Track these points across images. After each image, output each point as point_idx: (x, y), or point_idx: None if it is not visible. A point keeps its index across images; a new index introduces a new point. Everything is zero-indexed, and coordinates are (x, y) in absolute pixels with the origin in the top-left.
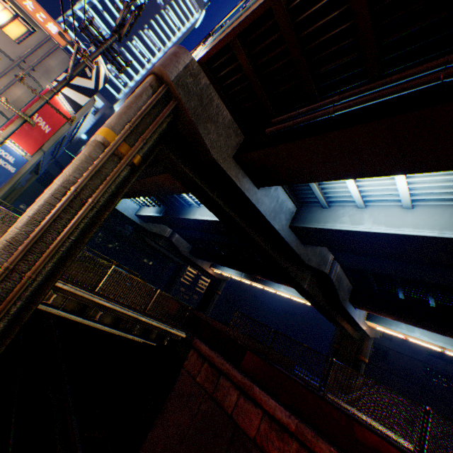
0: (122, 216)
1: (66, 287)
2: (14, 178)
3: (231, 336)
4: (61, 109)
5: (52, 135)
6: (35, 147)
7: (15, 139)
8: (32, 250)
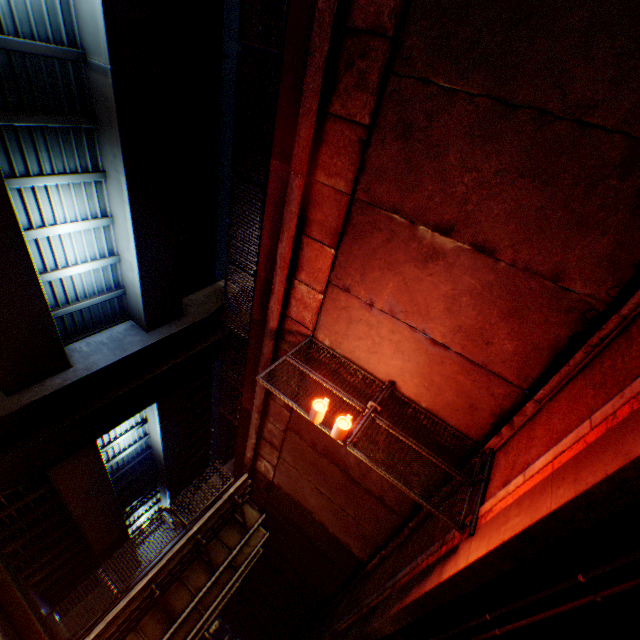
0: None
1: (95, 633)
2: None
3: None
4: None
5: None
6: None
7: None
8: None
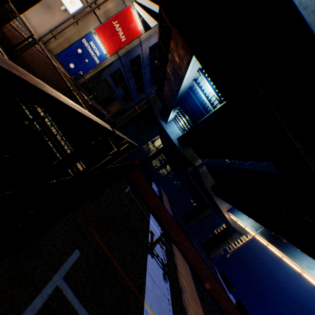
0: (168, 139)
1: None
2: (97, 68)
3: (197, 268)
4: (135, 26)
5: (126, 45)
6: (113, 50)
7: (102, 40)
8: None
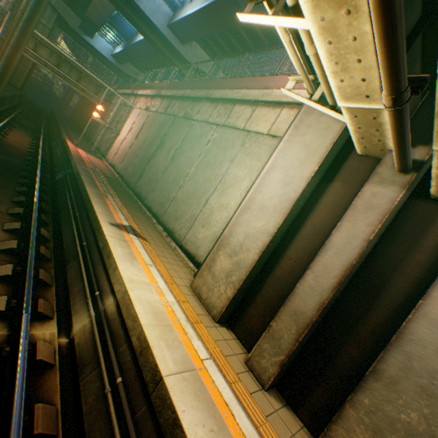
0: (102, 58)
1: (44, 39)
2: None
3: None
4: None
5: None
6: None
7: None
8: (20, 0)
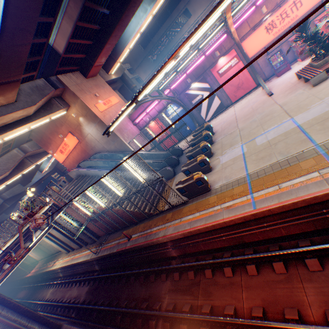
0: None
1: None
2: None
3: None
4: None
5: None
6: None
7: None
8: None
